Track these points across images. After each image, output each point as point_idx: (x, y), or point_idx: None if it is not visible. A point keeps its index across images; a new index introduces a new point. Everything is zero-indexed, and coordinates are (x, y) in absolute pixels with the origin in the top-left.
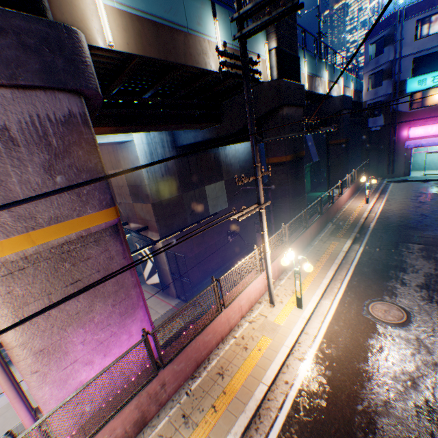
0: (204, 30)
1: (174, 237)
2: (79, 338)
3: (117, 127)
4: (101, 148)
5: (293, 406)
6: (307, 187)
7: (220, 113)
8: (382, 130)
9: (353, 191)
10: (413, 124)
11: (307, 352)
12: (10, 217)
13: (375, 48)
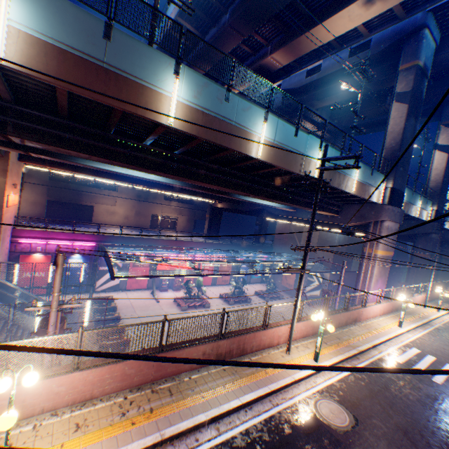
0: (415, 204)
1: (333, 274)
2: (379, 281)
3: None
4: None
5: (442, 323)
6: None
7: None
8: None
9: None
10: None
11: (443, 319)
12: (385, 247)
13: None
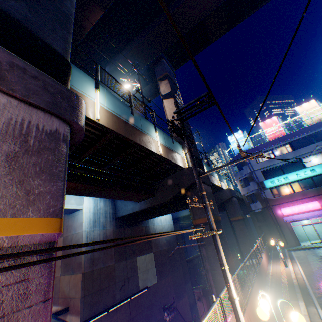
0: (150, 133)
1: None
2: None
3: (78, 183)
4: None
5: None
6: None
7: (155, 188)
8: (263, 210)
9: (267, 257)
10: (281, 206)
11: None
12: None
13: (237, 167)
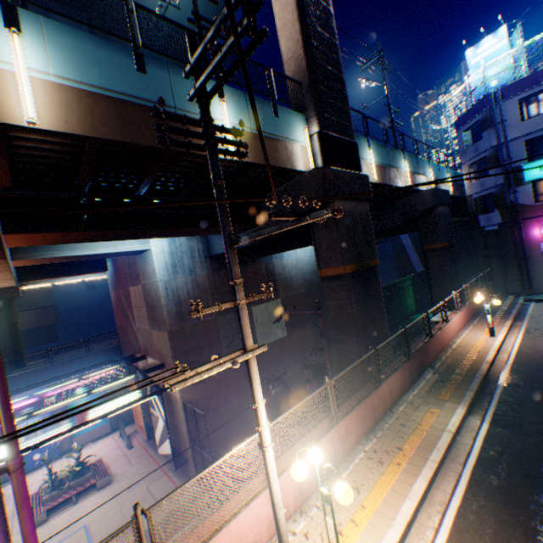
0: None
1: (199, 381)
2: None
3: (92, 231)
4: (124, 260)
5: None
6: (410, 306)
7: (255, 212)
8: (501, 229)
9: (469, 316)
10: None
11: None
12: None
13: (471, 135)
